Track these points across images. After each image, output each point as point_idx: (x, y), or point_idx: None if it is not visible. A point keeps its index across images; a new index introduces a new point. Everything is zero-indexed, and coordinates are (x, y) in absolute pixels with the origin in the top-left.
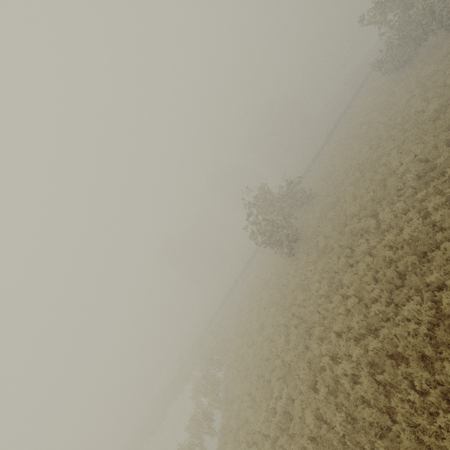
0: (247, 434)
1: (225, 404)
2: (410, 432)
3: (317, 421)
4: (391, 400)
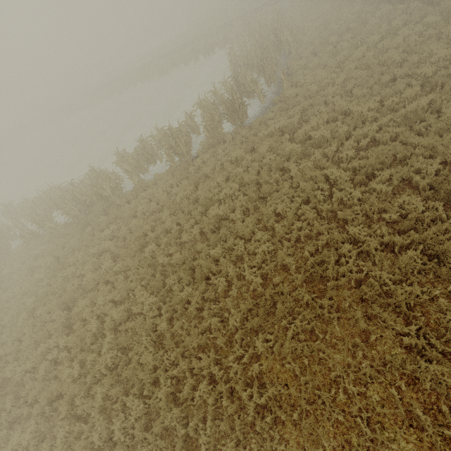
0: (329, 112)
1: (289, 83)
2: None
3: None
4: None
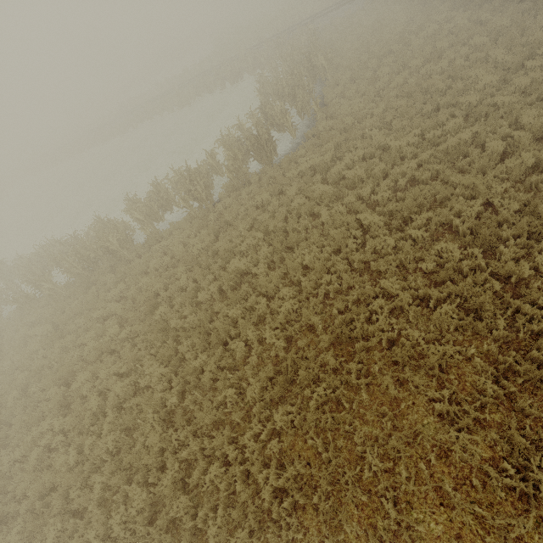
0: (366, 148)
1: (323, 115)
2: None
3: (524, 169)
4: None
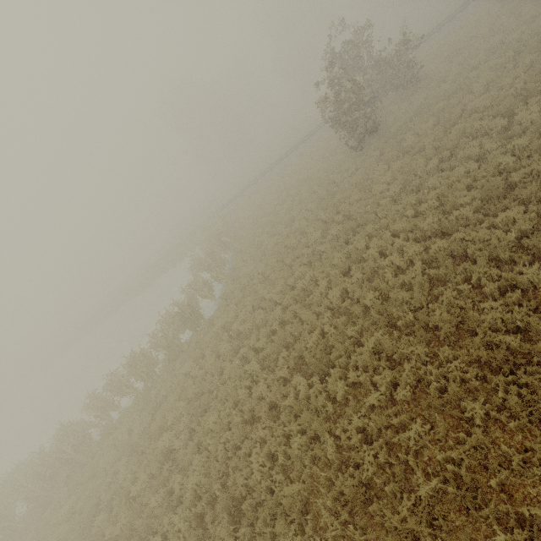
0: (254, 301)
1: (230, 279)
2: (446, 310)
3: (340, 297)
4: (434, 289)
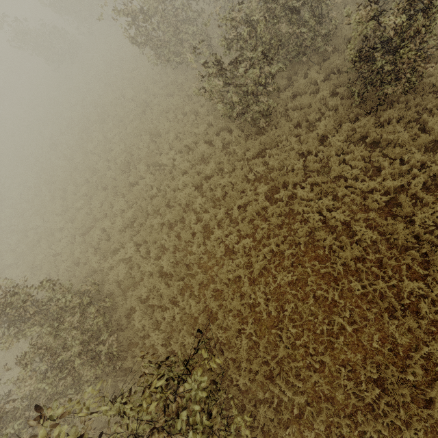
0: None
1: None
2: None
3: None
4: None
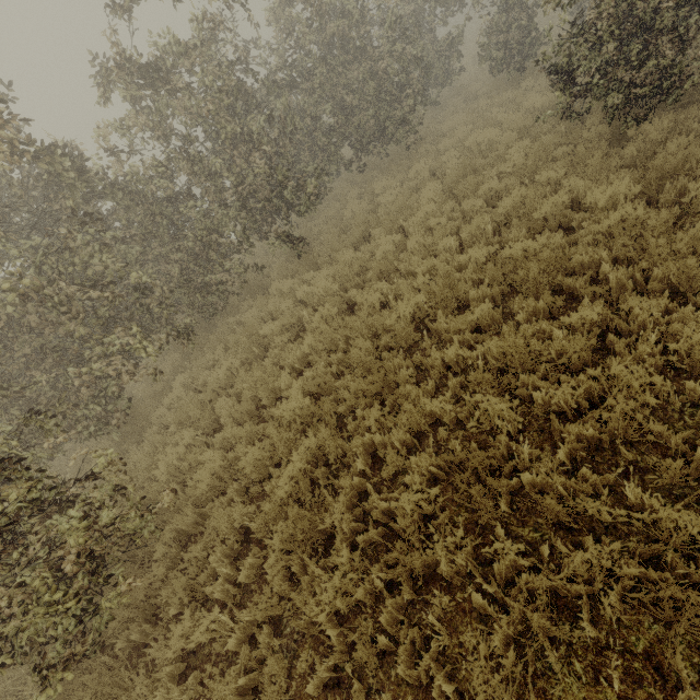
0: None
1: None
2: None
3: None
4: None
